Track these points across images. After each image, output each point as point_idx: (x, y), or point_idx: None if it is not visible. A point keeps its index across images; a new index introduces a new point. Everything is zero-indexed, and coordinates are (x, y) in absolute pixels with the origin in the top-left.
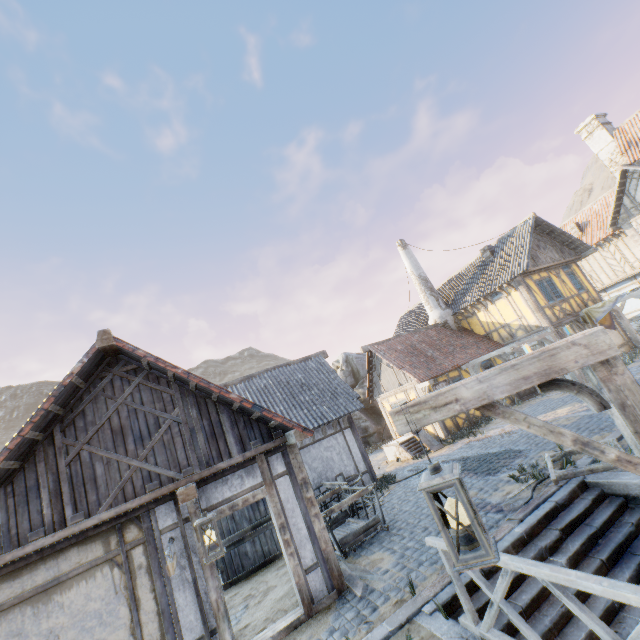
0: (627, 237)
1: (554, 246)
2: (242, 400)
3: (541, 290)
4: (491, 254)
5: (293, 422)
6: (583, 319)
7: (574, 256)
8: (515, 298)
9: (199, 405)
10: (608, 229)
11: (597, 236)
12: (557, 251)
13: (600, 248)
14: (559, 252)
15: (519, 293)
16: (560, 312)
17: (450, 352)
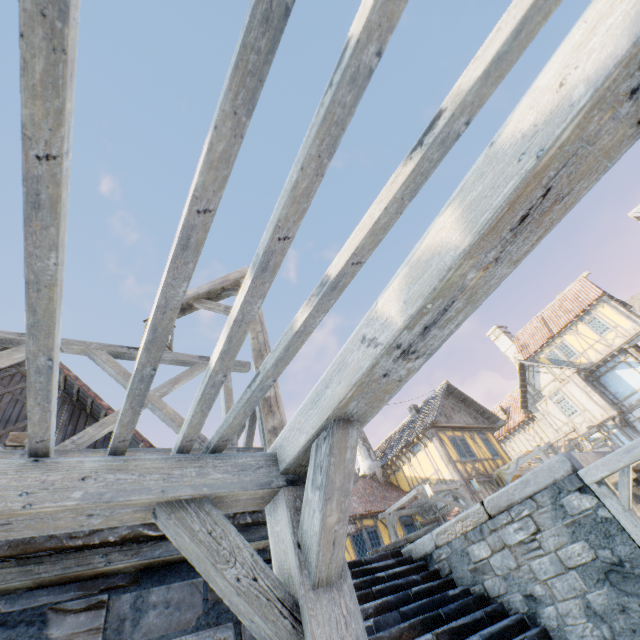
0: (540, 421)
1: (468, 412)
2: (110, 408)
3: (454, 445)
4: (416, 412)
5: (145, 438)
6: (496, 481)
7: (488, 424)
8: (431, 450)
9: (74, 413)
10: (520, 410)
11: (517, 418)
12: (471, 416)
13: (522, 430)
14: (473, 418)
15: (433, 444)
16: (473, 469)
17: (370, 500)
